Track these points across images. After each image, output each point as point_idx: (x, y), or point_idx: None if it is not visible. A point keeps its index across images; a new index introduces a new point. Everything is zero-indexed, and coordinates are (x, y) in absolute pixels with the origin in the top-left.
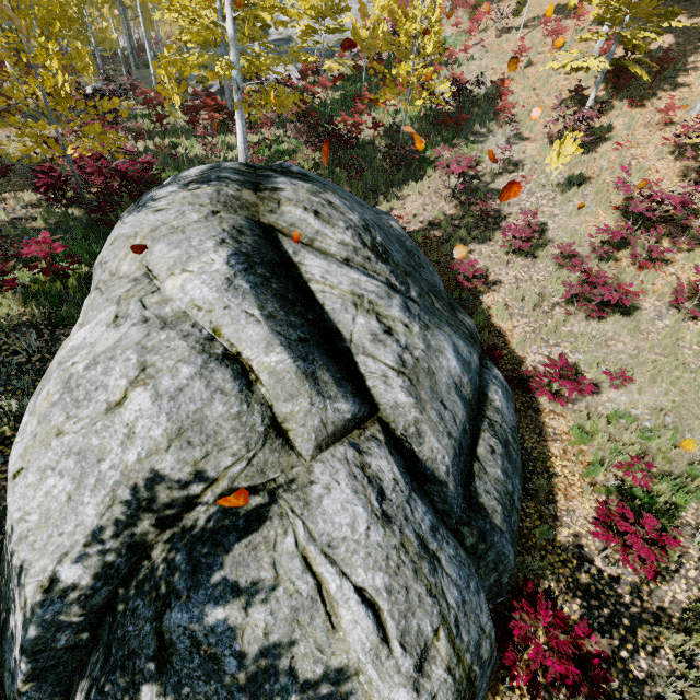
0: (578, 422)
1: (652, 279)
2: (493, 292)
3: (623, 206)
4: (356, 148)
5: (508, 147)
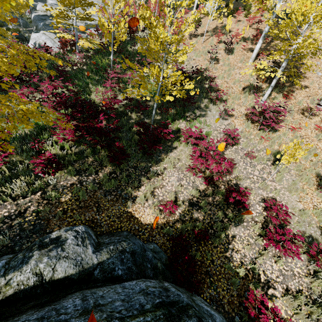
0: None
1: None
2: (272, 300)
3: (319, 182)
4: (112, 119)
5: (222, 121)
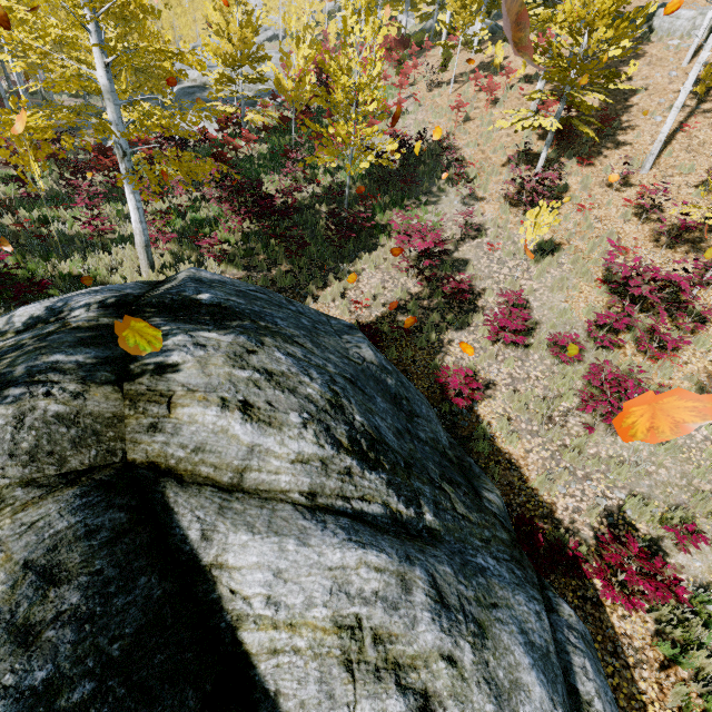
0: (661, 626)
1: (668, 372)
2: (489, 399)
3: (606, 277)
4: (292, 213)
5: (464, 208)
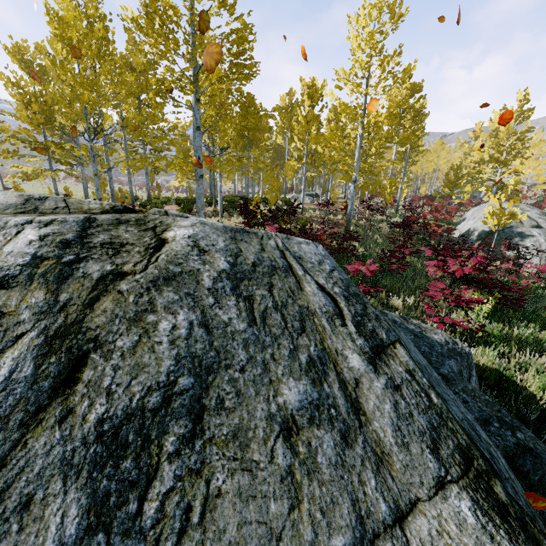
0: None
1: None
2: None
3: None
4: None
5: None
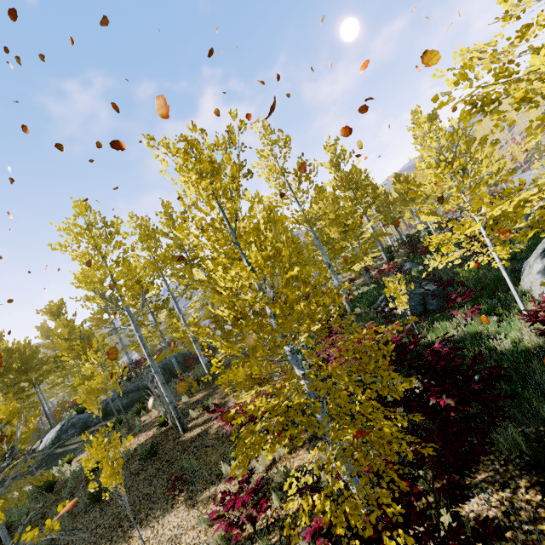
0: None
1: None
2: None
3: None
4: None
5: None
